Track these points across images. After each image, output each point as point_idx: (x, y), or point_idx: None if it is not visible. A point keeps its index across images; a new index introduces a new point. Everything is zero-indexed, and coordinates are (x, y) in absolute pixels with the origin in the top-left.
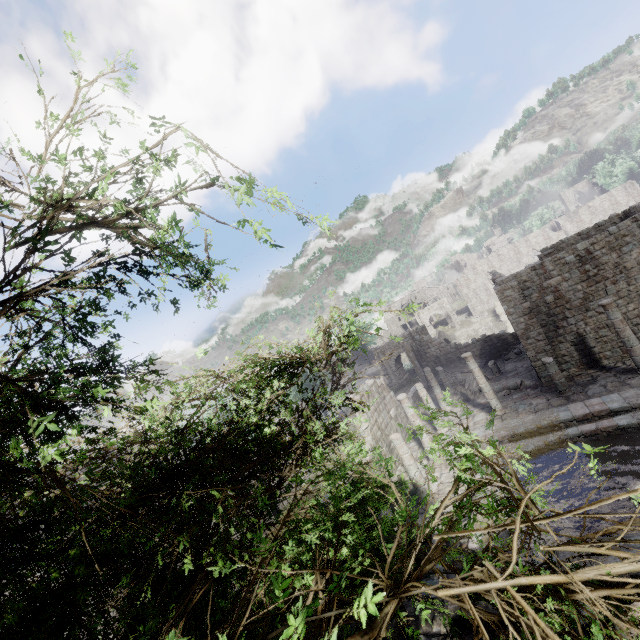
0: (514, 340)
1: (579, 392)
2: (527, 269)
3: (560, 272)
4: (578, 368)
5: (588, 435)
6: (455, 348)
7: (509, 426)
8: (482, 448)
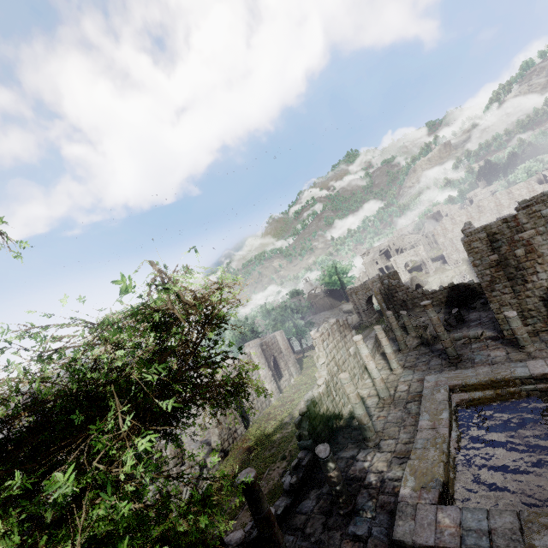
0: (482, 290)
1: (542, 349)
2: (498, 221)
3: (534, 225)
4: (545, 324)
5: (545, 395)
6: (422, 294)
7: (462, 376)
8: (431, 394)
